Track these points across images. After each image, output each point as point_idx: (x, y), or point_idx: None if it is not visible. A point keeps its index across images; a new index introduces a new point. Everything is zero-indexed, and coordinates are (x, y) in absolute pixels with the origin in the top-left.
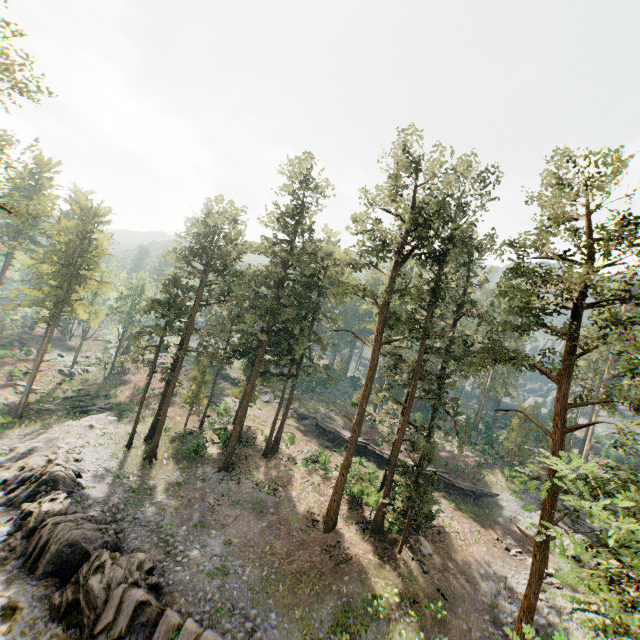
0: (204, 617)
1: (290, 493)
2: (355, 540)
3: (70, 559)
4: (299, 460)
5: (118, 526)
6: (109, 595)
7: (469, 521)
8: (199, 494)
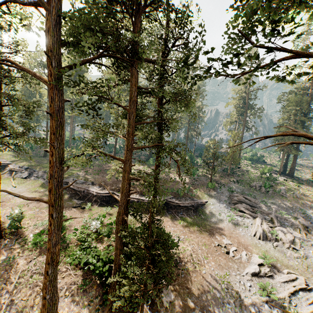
0: None
1: None
2: None
3: None
4: (31, 237)
5: None
6: None
7: (195, 235)
8: None
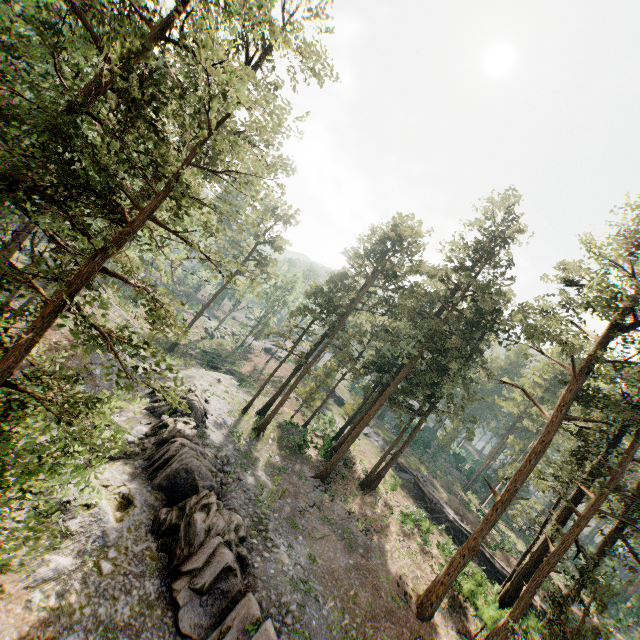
0: (282, 629)
1: (383, 543)
2: None
3: (181, 484)
4: (396, 512)
5: (224, 477)
6: (205, 540)
7: None
8: (293, 489)
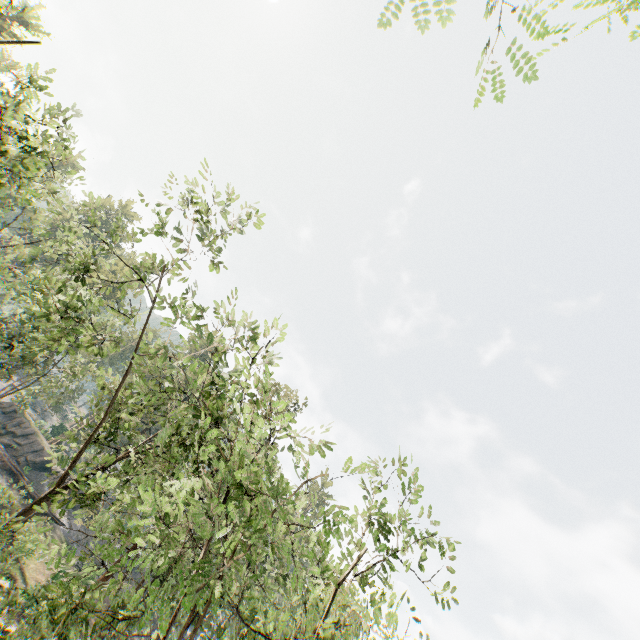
0: None
1: None
2: None
3: None
4: None
5: None
6: None
7: None
8: None
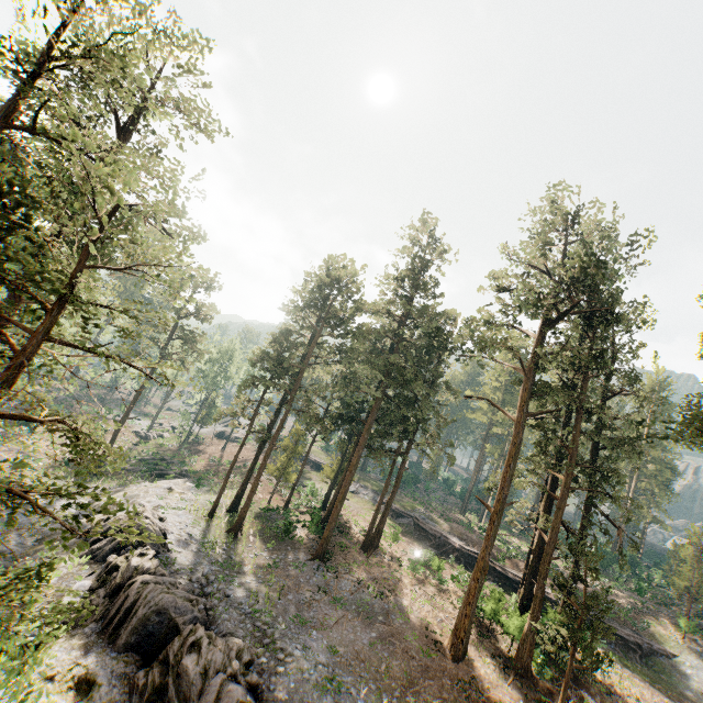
0: None
1: (400, 600)
2: (495, 679)
3: (155, 631)
4: (405, 562)
5: (208, 601)
6: (204, 685)
7: (646, 684)
8: (292, 582)
